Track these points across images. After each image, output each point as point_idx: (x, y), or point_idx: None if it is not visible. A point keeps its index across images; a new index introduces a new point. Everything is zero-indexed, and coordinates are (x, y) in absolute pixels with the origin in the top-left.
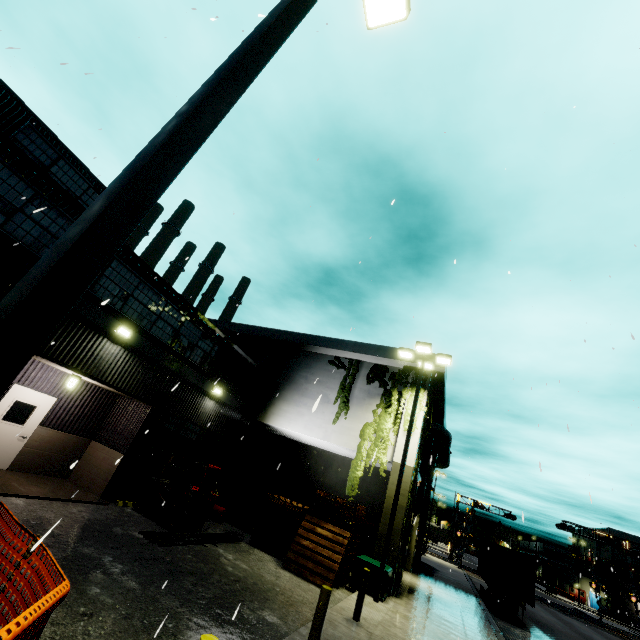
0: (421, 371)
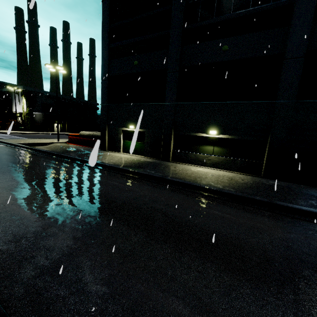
0: (14, 92)
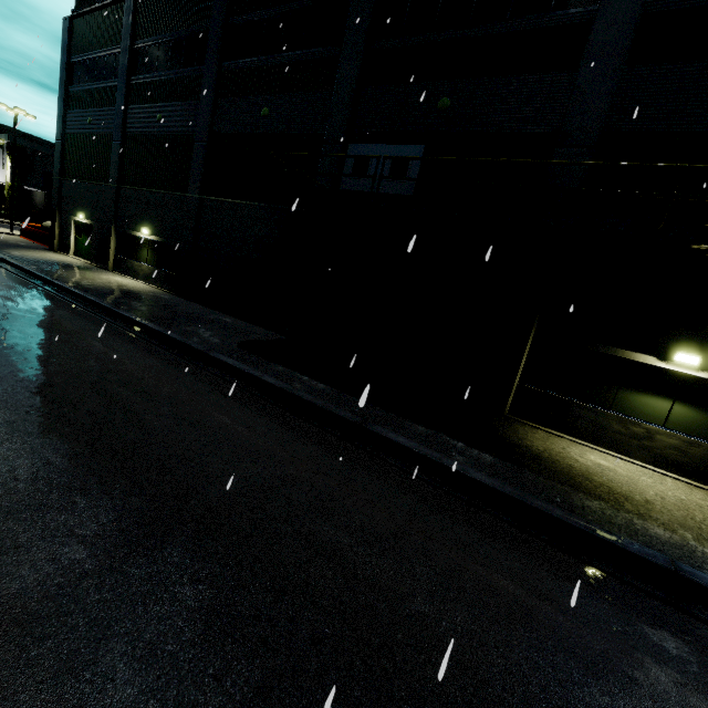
0: None
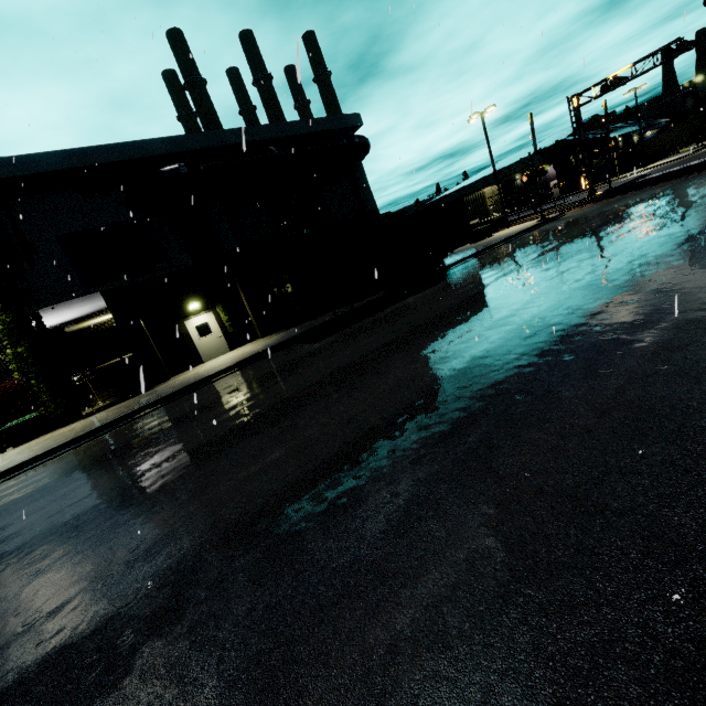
0: None
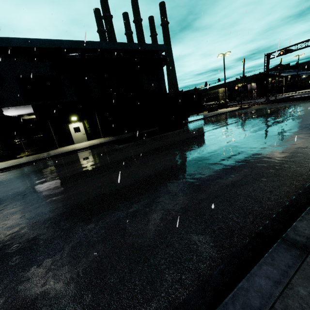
0: None
